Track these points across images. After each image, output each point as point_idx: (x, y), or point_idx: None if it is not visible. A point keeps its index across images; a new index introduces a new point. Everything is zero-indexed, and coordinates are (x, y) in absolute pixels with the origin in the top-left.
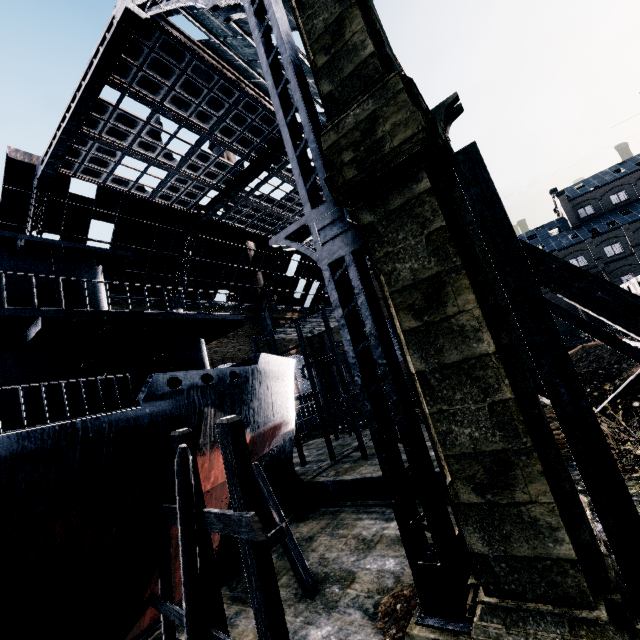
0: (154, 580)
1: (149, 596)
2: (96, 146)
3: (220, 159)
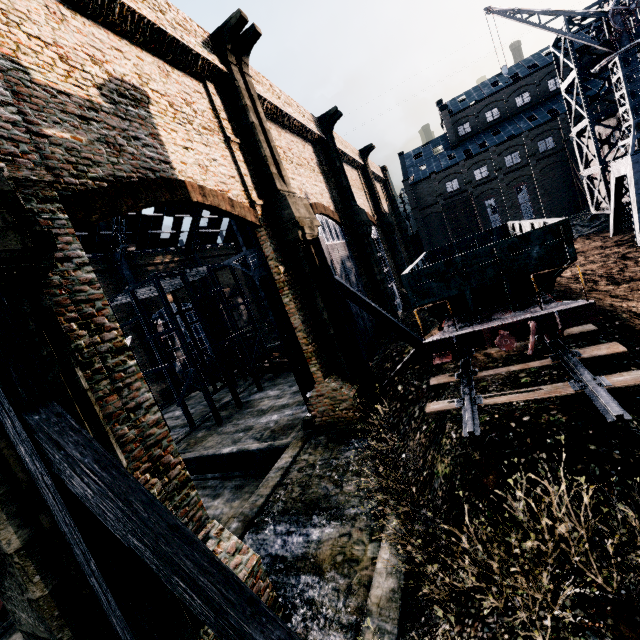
0: None
1: None
2: None
3: None
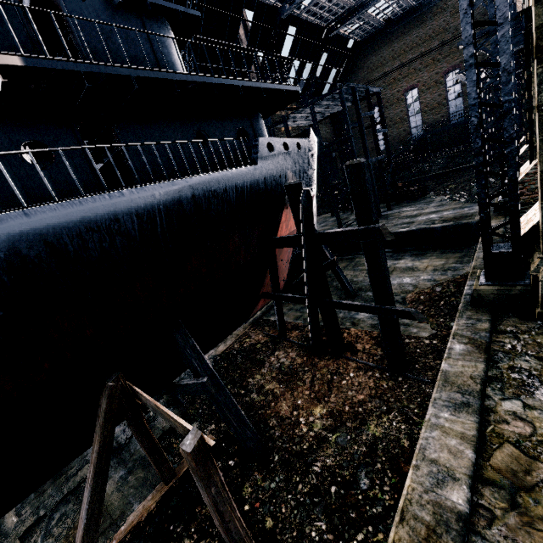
0: (263, 285)
1: (261, 294)
2: None
3: None
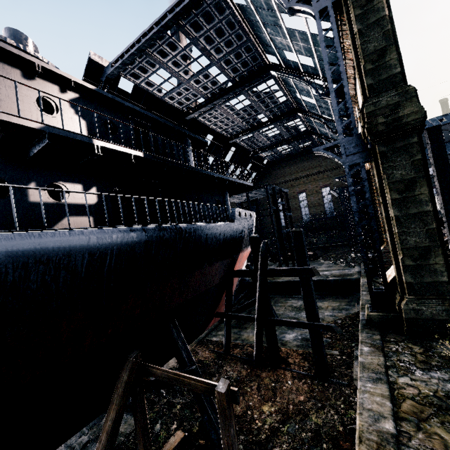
0: (218, 306)
1: (215, 313)
2: (146, 59)
3: (216, 79)
